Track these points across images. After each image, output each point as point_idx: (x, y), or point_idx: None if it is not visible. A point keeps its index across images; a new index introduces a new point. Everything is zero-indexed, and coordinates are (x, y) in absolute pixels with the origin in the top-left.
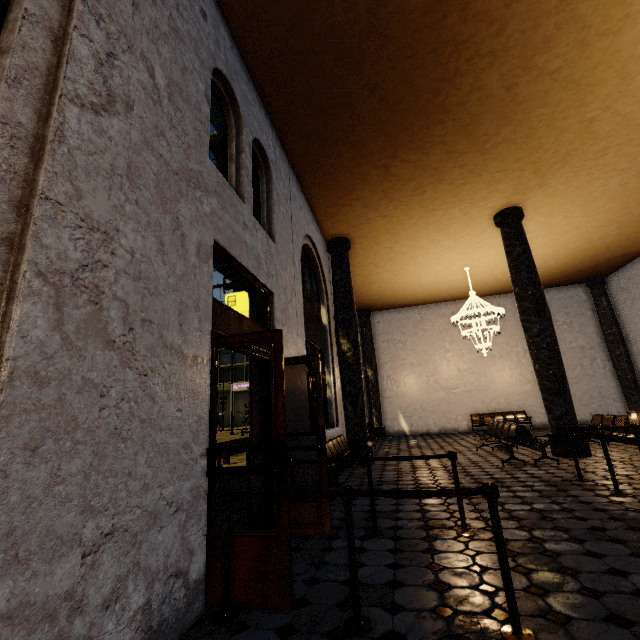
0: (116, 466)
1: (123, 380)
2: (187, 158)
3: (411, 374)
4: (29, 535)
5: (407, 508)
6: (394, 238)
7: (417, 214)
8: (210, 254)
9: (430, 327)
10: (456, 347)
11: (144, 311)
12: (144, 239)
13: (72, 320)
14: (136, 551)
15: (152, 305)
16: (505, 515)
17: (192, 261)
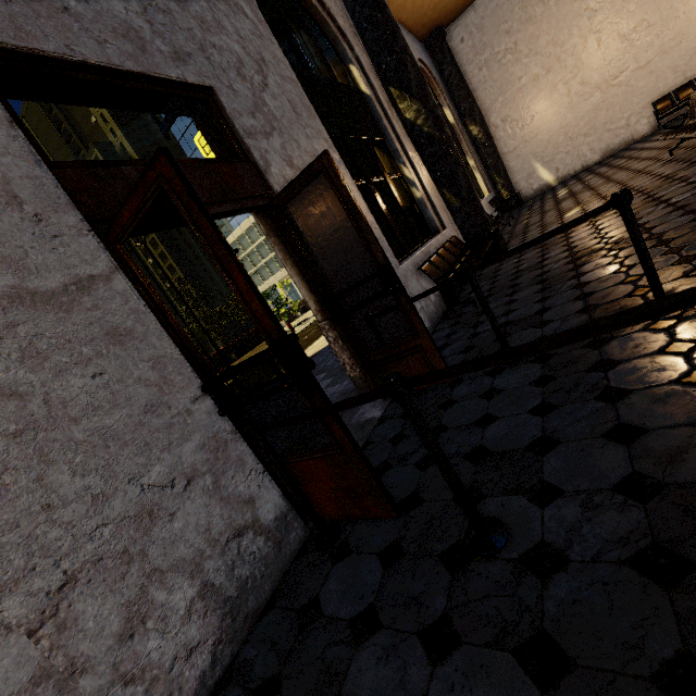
0: (5, 517)
1: None
2: None
3: (538, 95)
4: None
5: (558, 301)
6: None
7: None
8: None
9: None
10: None
11: None
12: None
13: None
14: (141, 563)
15: None
16: None
17: None
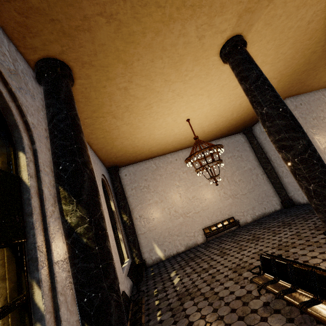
0: None
1: None
2: None
3: (157, 210)
4: None
5: None
6: (128, 72)
7: (152, 24)
8: None
9: (164, 172)
10: (183, 183)
11: None
12: None
13: None
14: None
15: None
16: None
17: None
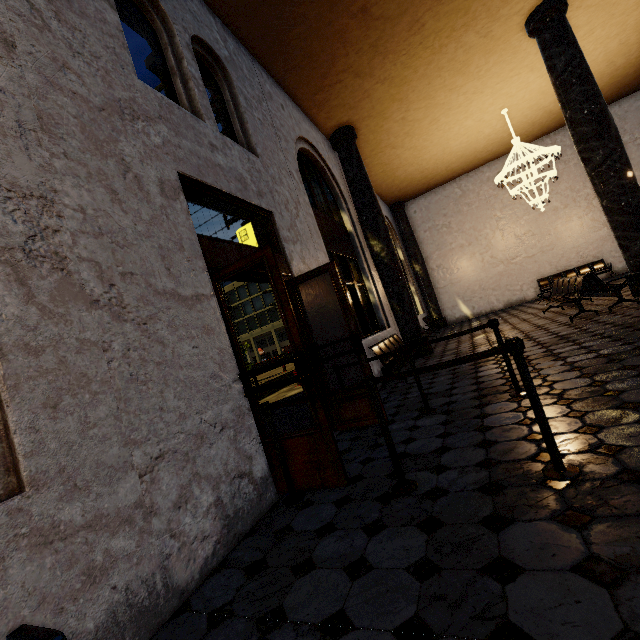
0: (145, 405)
1: (122, 333)
2: (109, 87)
3: (462, 257)
4: (81, 469)
5: (462, 384)
6: (404, 105)
7: (422, 61)
8: (178, 189)
9: (474, 199)
10: (509, 212)
11: (120, 265)
12: (91, 193)
13: (42, 291)
14: (192, 465)
15: (127, 257)
16: (566, 368)
17: (158, 202)
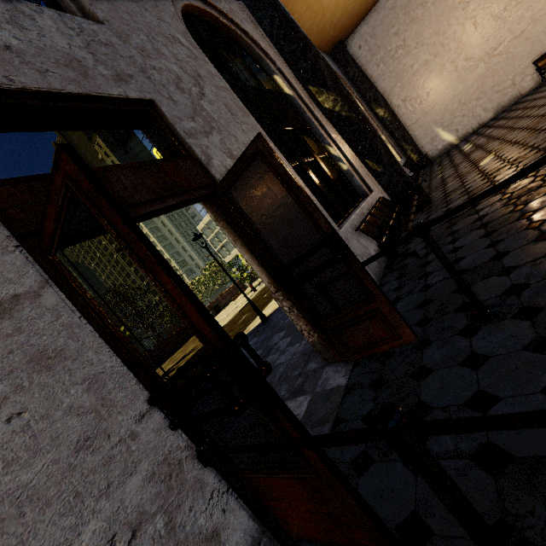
0: None
1: None
2: None
3: (430, 76)
4: None
5: (514, 243)
6: None
7: None
8: None
9: None
10: None
11: None
12: None
13: None
14: None
15: None
16: None
17: None
